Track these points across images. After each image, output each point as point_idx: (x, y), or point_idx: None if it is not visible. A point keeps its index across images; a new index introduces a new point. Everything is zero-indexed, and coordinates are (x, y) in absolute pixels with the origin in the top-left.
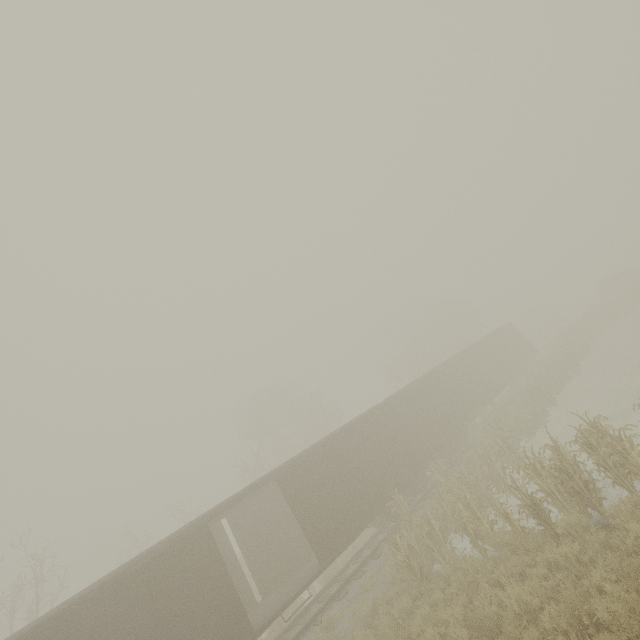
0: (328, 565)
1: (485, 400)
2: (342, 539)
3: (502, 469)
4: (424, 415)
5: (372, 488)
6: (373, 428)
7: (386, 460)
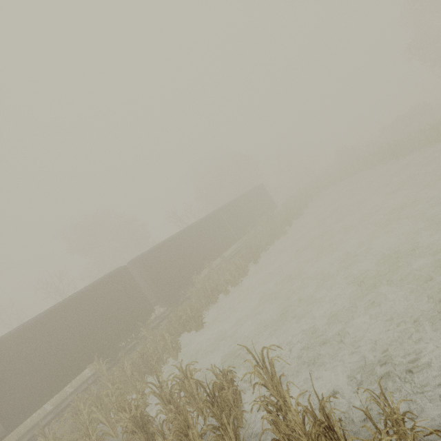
0: (13, 430)
1: (218, 253)
2: (37, 402)
3: (171, 345)
4: (157, 275)
5: (84, 349)
6: (100, 295)
7: (106, 321)
